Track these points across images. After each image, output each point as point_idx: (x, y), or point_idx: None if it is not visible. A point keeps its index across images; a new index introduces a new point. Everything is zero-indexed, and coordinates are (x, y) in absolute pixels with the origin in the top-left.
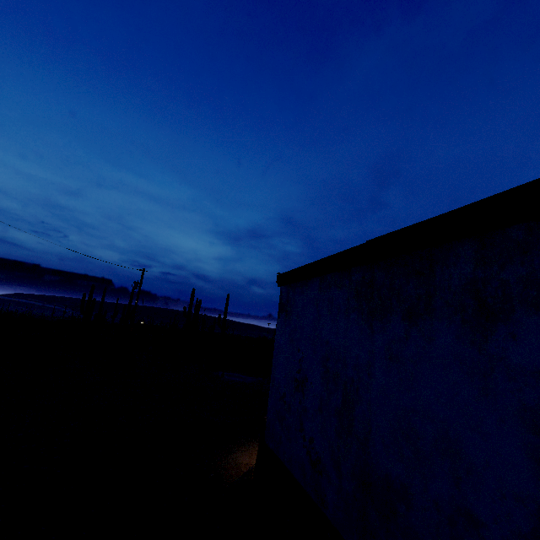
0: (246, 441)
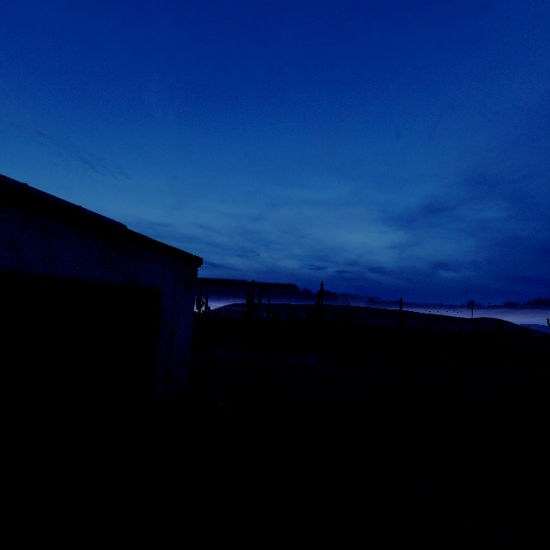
0: None
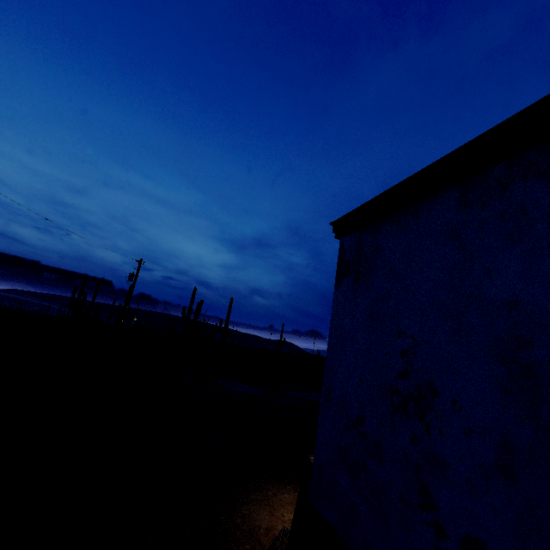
0: (262, 482)
